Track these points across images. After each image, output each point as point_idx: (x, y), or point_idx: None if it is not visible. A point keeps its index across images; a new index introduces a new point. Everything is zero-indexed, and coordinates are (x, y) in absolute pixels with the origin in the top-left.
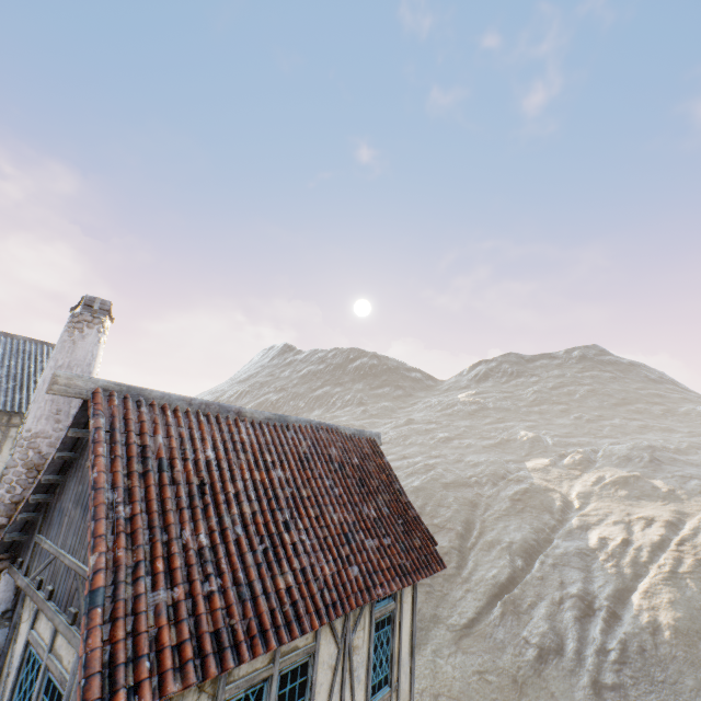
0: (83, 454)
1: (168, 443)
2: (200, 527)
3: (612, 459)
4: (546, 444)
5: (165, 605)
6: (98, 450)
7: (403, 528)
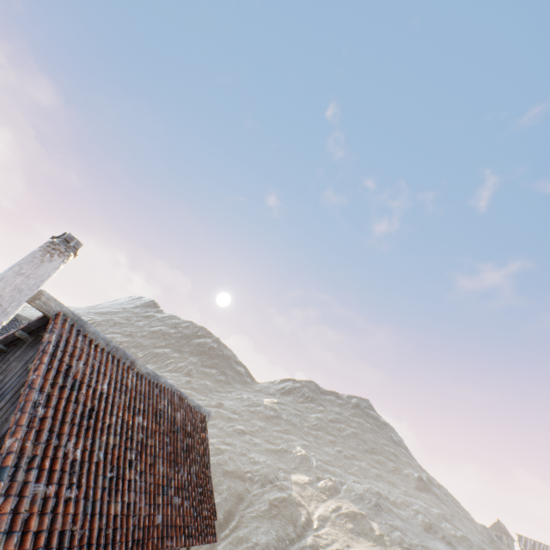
0: (15, 351)
1: (84, 368)
2: (80, 443)
3: (351, 494)
4: (311, 464)
5: (41, 496)
6: (44, 358)
7: (200, 496)
